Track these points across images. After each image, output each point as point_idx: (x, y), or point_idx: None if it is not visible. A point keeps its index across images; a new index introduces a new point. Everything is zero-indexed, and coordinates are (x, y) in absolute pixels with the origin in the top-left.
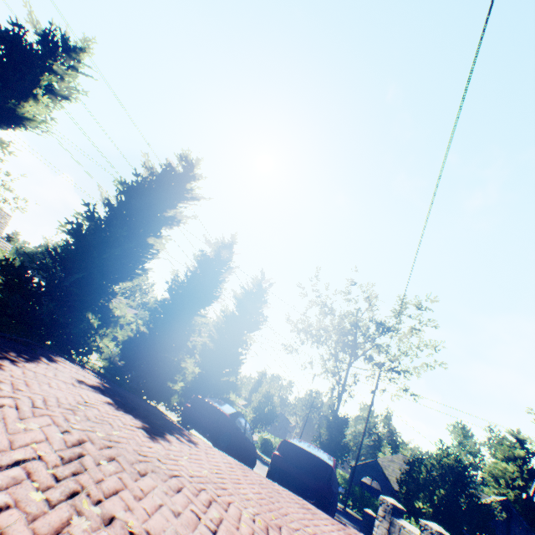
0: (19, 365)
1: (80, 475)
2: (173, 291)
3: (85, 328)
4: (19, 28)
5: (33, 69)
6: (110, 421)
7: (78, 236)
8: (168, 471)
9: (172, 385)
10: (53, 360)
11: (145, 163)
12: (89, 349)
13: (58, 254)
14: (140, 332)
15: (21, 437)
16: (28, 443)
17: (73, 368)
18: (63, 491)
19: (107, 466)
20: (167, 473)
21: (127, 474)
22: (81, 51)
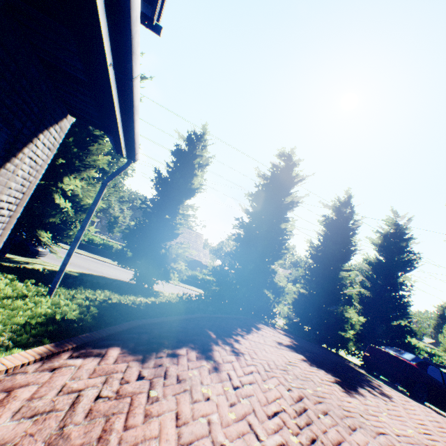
0: (245, 338)
1: (310, 425)
2: (312, 255)
3: (266, 300)
4: (178, 146)
5: (190, 162)
6: (310, 378)
7: (240, 241)
8: (372, 427)
9: (343, 334)
10: (257, 328)
11: (258, 174)
12: (272, 314)
13: (234, 255)
14: (301, 293)
15: (269, 394)
16: (273, 399)
17: (270, 331)
18: (305, 437)
19: (324, 419)
20: (372, 430)
21: (340, 427)
22: (204, 135)
